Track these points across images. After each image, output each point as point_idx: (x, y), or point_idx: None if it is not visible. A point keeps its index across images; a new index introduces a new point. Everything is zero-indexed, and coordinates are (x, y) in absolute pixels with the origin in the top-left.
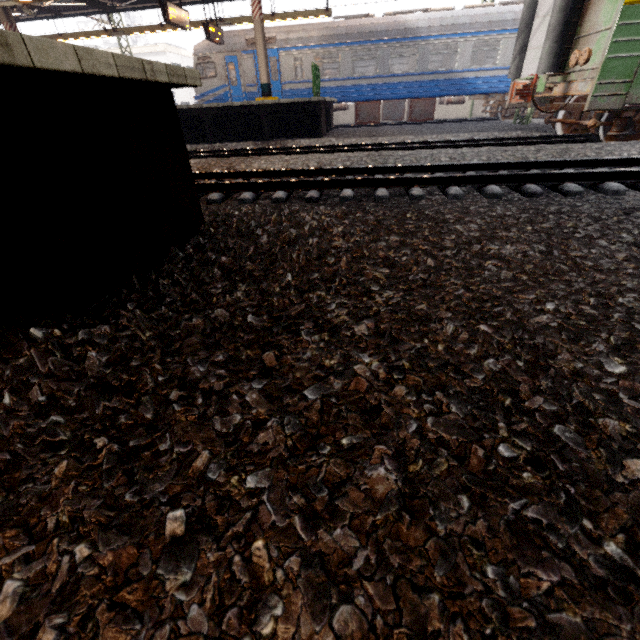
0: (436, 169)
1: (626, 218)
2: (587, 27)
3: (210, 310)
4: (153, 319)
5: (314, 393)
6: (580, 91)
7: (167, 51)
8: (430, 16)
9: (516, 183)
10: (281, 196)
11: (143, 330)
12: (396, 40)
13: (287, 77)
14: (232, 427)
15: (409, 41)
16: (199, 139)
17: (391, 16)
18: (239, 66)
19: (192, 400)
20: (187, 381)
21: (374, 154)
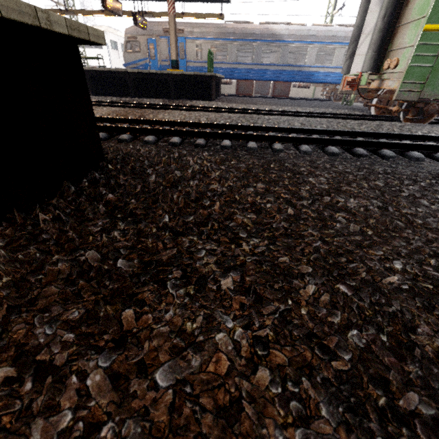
0: (291, 131)
1: (436, 182)
2: (396, 44)
3: (83, 250)
4: (16, 261)
5: (167, 377)
6: (390, 86)
7: (107, 31)
8: (290, 28)
9: (348, 146)
10: (176, 141)
11: (2, 273)
12: (267, 41)
13: (190, 57)
14: (55, 436)
15: (275, 42)
16: (123, 94)
17: (264, 24)
18: (157, 46)
19: (19, 384)
20: (27, 349)
21: (248, 116)
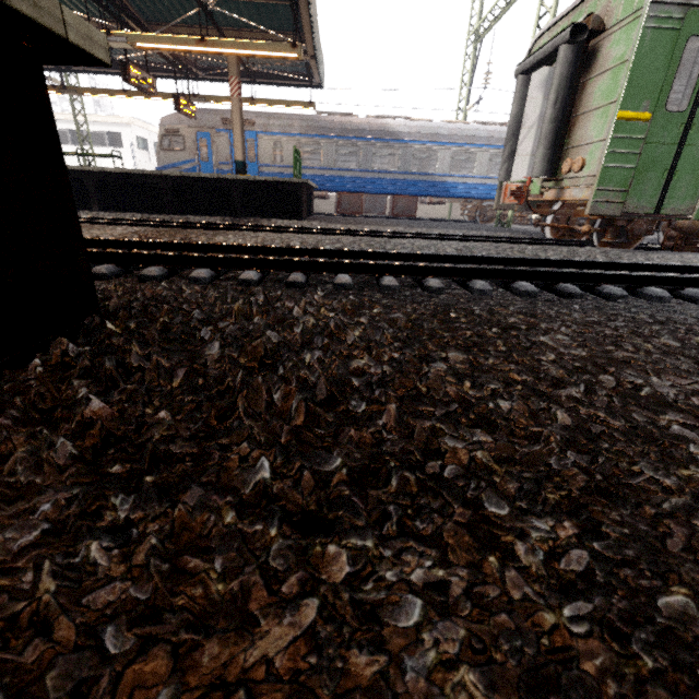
0: (445, 259)
1: None
2: (576, 139)
3: None
4: None
5: None
6: (575, 197)
7: (133, 124)
8: (411, 123)
9: (547, 281)
10: (252, 277)
11: None
12: (379, 140)
13: (265, 160)
14: None
15: (391, 142)
16: (154, 209)
17: (374, 118)
18: (212, 143)
19: None
20: None
21: (367, 239)
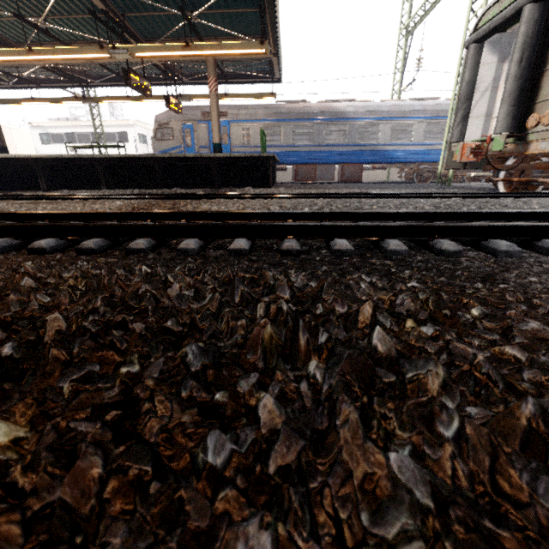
0: (432, 217)
1: None
2: (543, 94)
3: None
4: None
5: None
6: (544, 149)
7: (136, 125)
8: (356, 104)
9: None
10: (243, 246)
11: None
12: (329, 119)
13: (236, 142)
14: None
15: (339, 121)
16: (149, 185)
17: (324, 103)
18: (194, 132)
19: None
20: None
21: (338, 201)
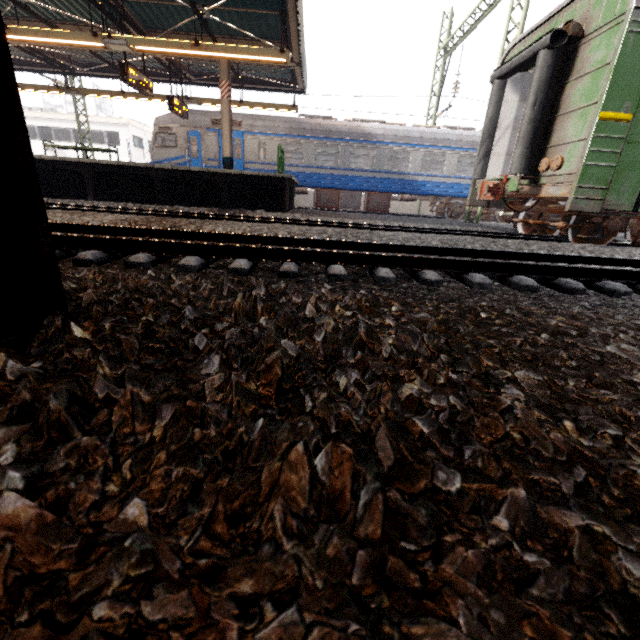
0: (434, 251)
1: None
2: (554, 139)
3: None
4: None
5: None
6: (552, 194)
7: (130, 125)
8: (386, 127)
9: (545, 275)
10: (243, 266)
11: None
12: (356, 141)
13: (250, 157)
14: None
15: (368, 143)
16: (146, 199)
17: (351, 122)
18: (202, 141)
19: None
20: None
21: (351, 231)
